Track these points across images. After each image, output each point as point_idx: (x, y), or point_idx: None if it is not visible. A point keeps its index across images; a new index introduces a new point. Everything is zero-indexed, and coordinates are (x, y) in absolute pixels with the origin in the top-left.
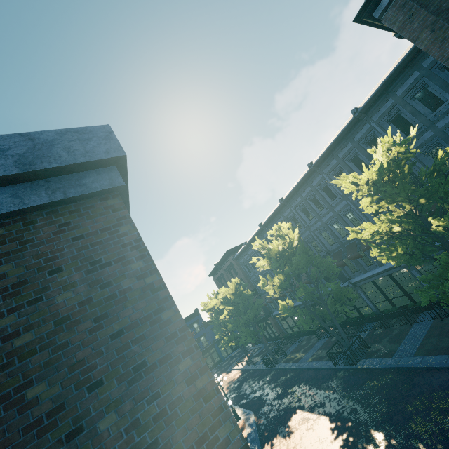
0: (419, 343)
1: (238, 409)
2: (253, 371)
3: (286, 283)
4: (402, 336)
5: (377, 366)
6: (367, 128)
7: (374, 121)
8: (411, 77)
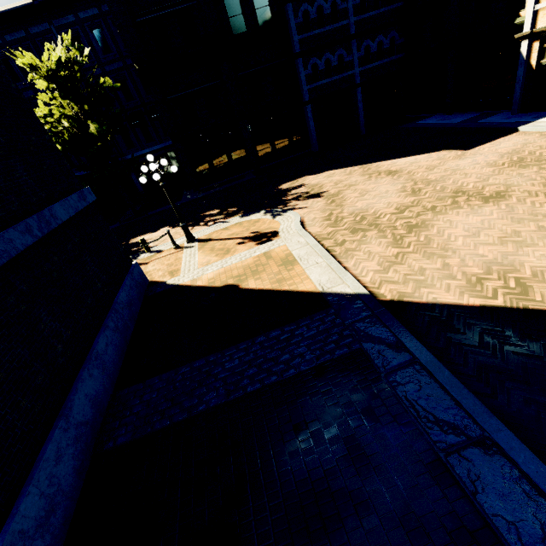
0: None
1: None
2: None
3: None
4: None
5: None
6: (47, 28)
7: (55, 26)
8: (92, 10)
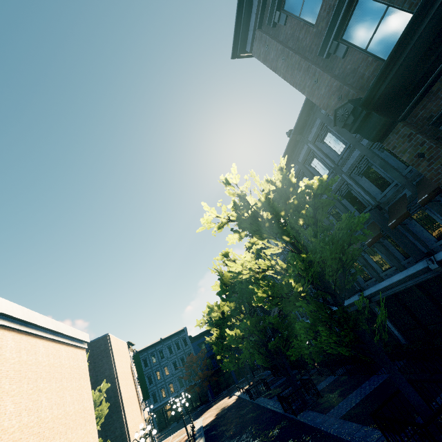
0: (356, 402)
1: (202, 440)
2: (242, 400)
3: (236, 312)
4: (353, 389)
5: (307, 422)
6: (306, 149)
7: (310, 142)
8: None
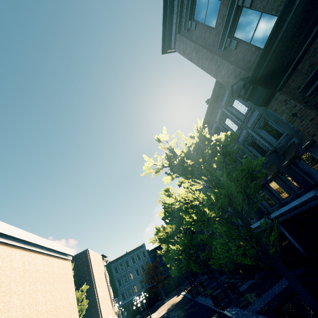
0: (268, 300)
1: None
2: (186, 298)
3: (176, 232)
4: (266, 290)
5: (232, 315)
6: (220, 112)
7: (222, 106)
8: None
